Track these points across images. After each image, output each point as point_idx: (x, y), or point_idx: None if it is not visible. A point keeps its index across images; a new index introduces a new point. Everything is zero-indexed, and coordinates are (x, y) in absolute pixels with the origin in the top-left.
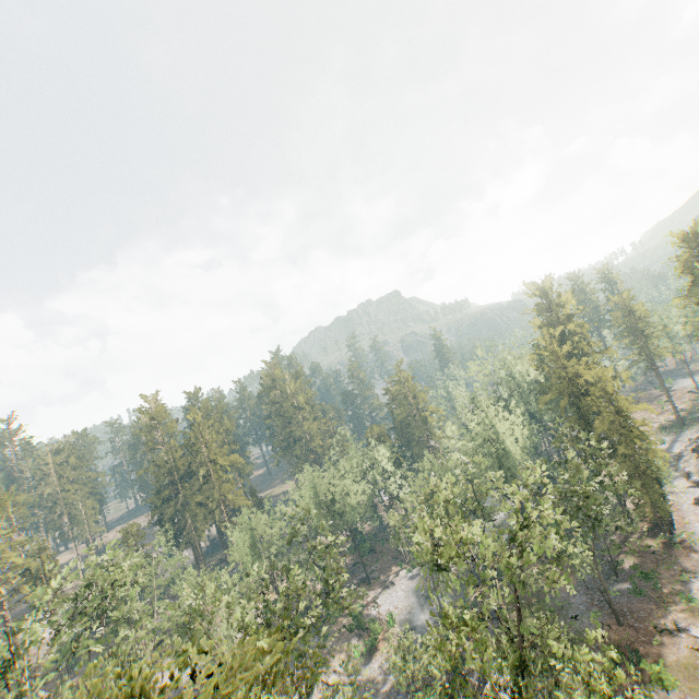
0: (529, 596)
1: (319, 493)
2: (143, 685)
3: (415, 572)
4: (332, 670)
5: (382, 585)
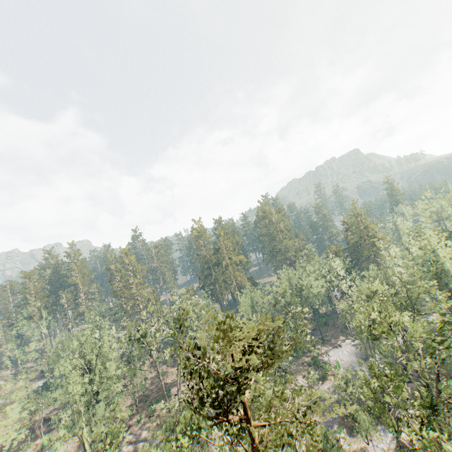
0: (451, 375)
1: (292, 283)
2: (222, 321)
3: (357, 343)
4: (297, 382)
5: (332, 345)
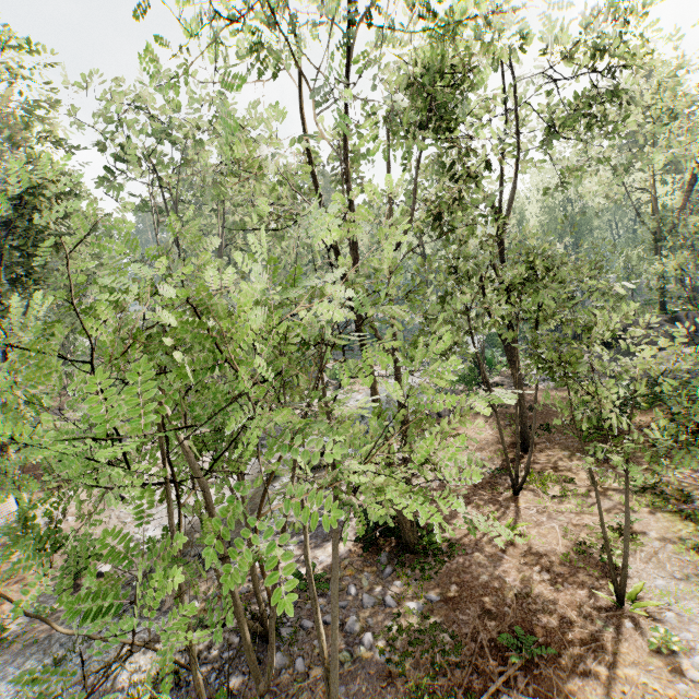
0: None
1: None
2: None
3: None
4: None
5: None
